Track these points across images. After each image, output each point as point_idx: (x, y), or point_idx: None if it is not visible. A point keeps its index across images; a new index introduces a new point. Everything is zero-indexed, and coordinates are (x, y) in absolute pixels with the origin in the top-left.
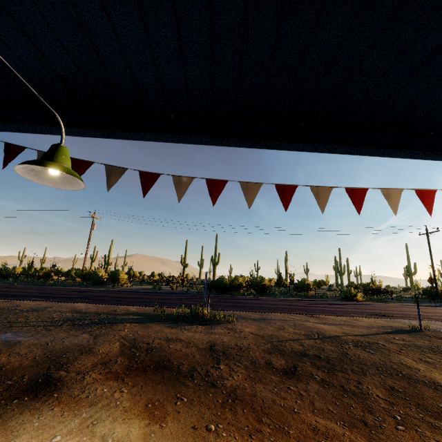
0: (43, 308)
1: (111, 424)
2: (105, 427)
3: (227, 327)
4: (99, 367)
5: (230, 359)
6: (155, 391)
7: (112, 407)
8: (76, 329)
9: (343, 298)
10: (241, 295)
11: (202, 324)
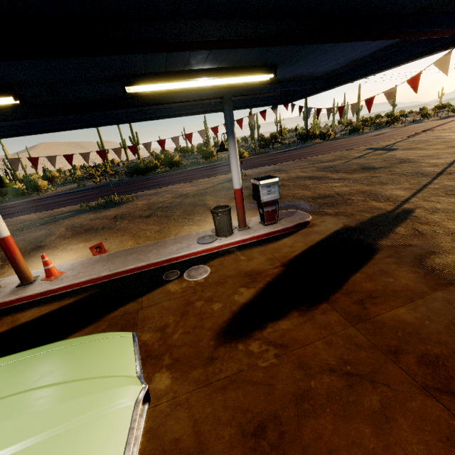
0: None
1: (72, 247)
2: (70, 248)
3: (129, 204)
4: (59, 238)
5: (123, 219)
6: (87, 237)
7: (71, 244)
8: (34, 230)
9: None
10: (157, 174)
11: (114, 207)
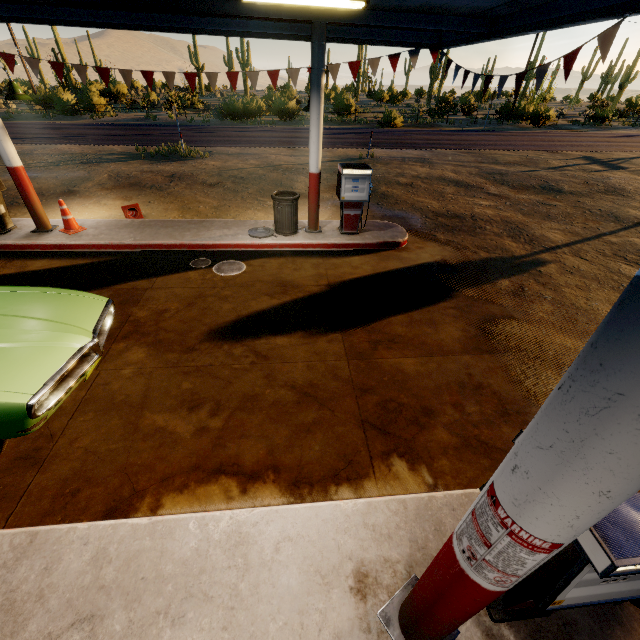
0: (29, 152)
1: (107, 201)
2: (105, 202)
3: (197, 162)
4: (97, 186)
5: (181, 181)
6: (128, 193)
7: (107, 198)
8: (72, 168)
9: (381, 124)
10: (258, 124)
11: (177, 161)
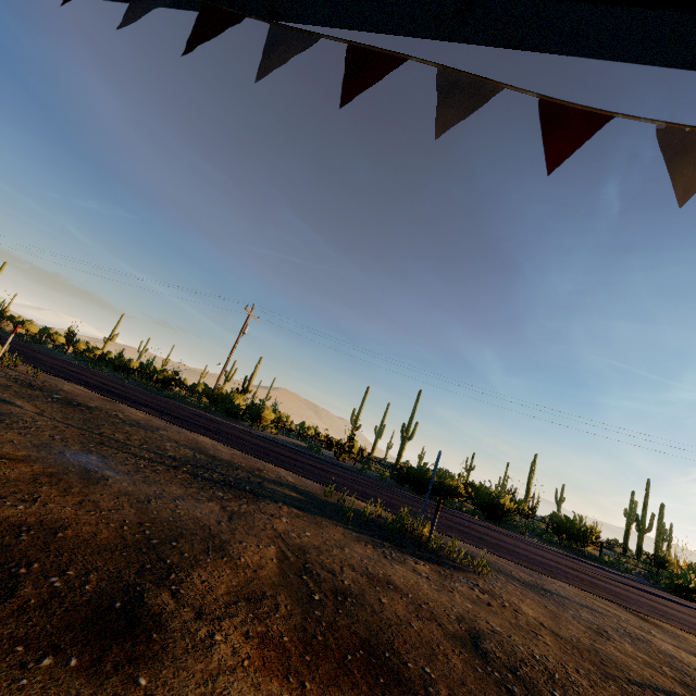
0: (154, 428)
1: None
2: None
3: (478, 584)
4: (243, 610)
5: None
6: None
7: None
8: (198, 486)
9: (667, 585)
10: (455, 508)
11: (423, 558)
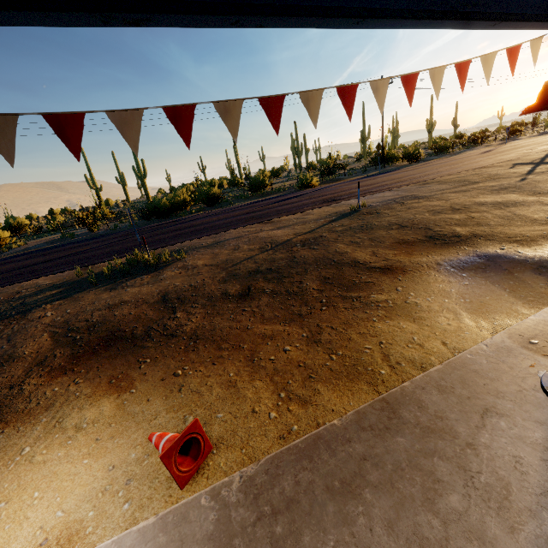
0: None
1: (79, 414)
2: (74, 419)
3: (177, 266)
4: (36, 370)
5: (186, 303)
6: (114, 366)
7: (73, 400)
8: None
9: (300, 187)
10: (189, 214)
11: (148, 273)
